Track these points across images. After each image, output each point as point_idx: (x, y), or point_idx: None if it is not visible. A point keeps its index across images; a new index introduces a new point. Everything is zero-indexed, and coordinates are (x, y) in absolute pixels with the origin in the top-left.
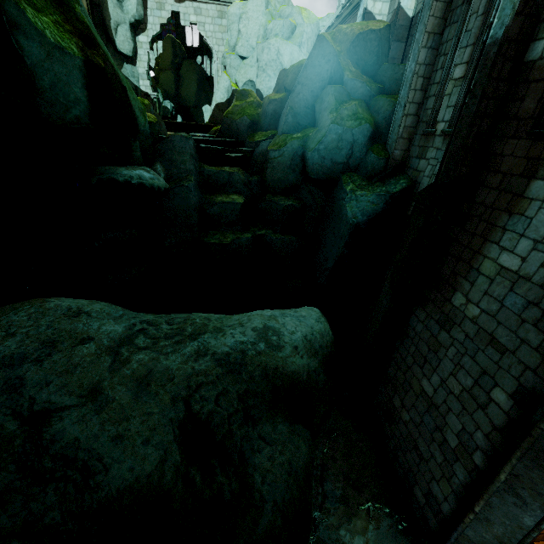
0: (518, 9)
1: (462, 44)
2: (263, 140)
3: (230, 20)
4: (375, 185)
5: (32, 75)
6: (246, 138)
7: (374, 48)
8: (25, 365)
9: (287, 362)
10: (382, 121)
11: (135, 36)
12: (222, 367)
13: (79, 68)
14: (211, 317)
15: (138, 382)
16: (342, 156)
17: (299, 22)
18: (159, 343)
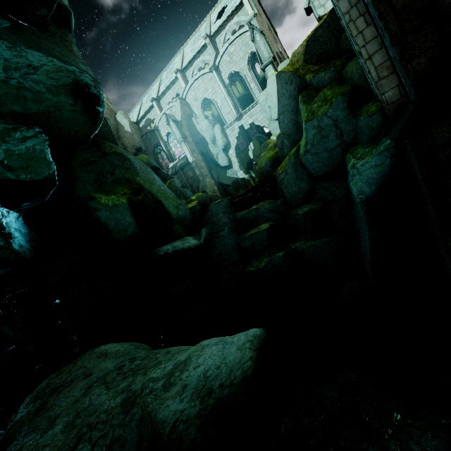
0: None
1: None
2: None
3: (262, 106)
4: (379, 144)
5: (106, 225)
6: (273, 174)
7: (327, 36)
8: (54, 394)
9: (162, 406)
10: (360, 80)
11: (227, 154)
12: (123, 406)
13: (127, 208)
14: (174, 350)
15: (77, 414)
16: (333, 140)
17: None
18: (115, 379)
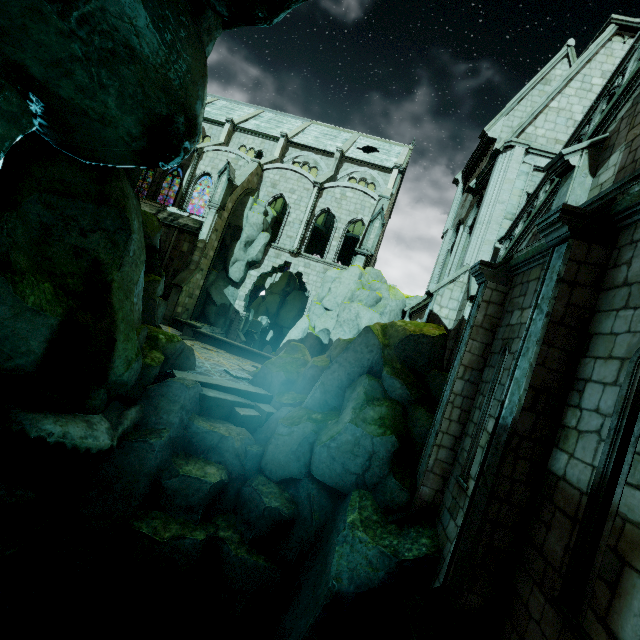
0: (526, 404)
1: (496, 395)
2: (289, 404)
3: (325, 280)
4: (387, 528)
5: None
6: (275, 394)
7: (426, 350)
8: None
9: None
10: (417, 436)
11: (248, 270)
12: None
13: (51, 326)
14: None
15: None
16: (357, 465)
17: (385, 296)
18: None
